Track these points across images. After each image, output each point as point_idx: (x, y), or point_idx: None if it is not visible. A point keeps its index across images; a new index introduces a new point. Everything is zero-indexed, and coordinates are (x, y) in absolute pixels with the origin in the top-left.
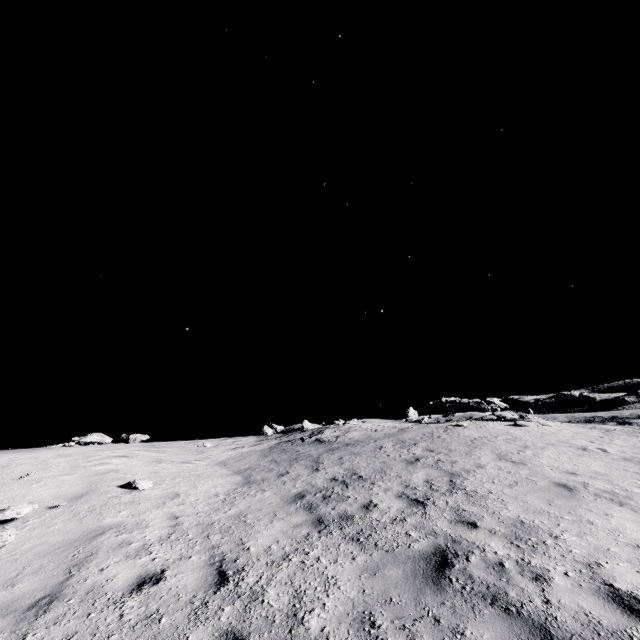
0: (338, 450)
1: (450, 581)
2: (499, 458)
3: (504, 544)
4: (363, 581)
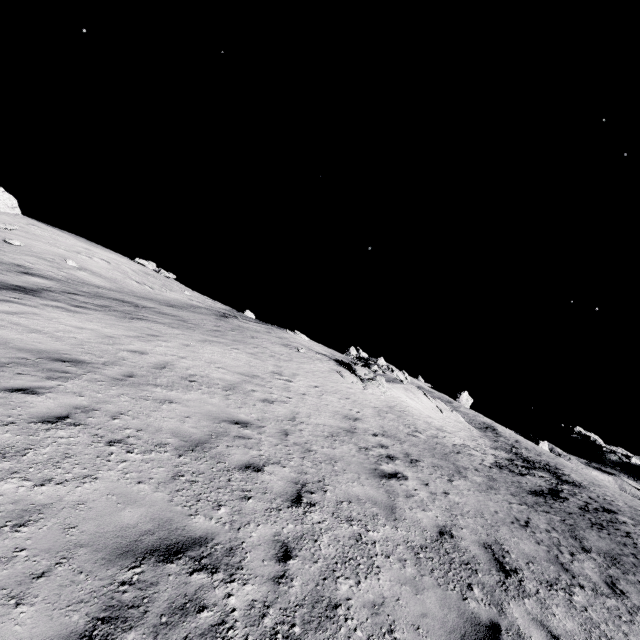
0: (200, 314)
1: (10, 290)
2: (211, 340)
3: (52, 304)
4: (6, 283)
